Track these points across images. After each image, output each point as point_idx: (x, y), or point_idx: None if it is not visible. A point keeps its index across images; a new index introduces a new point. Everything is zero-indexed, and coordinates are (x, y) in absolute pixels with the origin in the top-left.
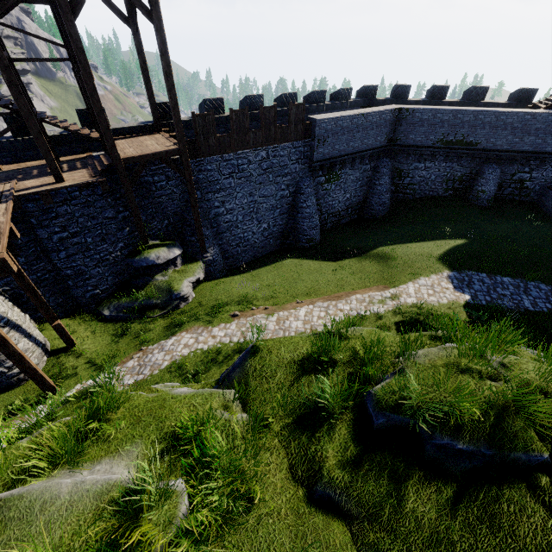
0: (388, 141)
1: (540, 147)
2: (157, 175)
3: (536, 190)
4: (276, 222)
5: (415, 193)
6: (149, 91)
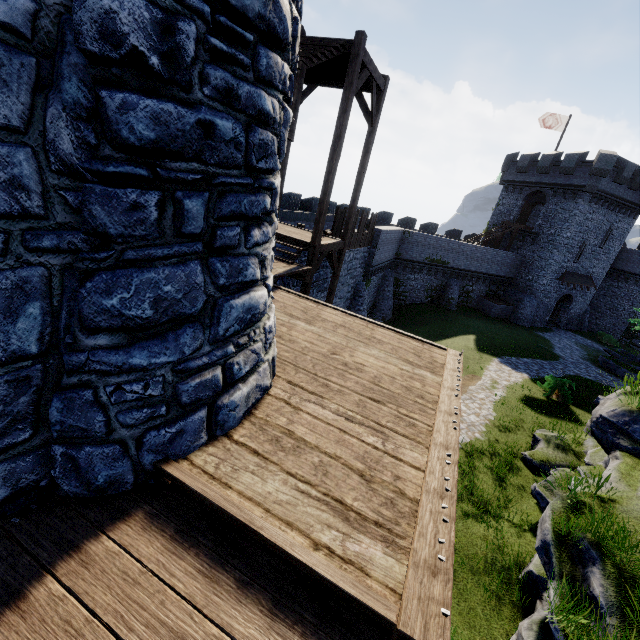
0: (395, 255)
1: (479, 269)
2: None
3: (475, 298)
4: None
5: (406, 299)
6: None
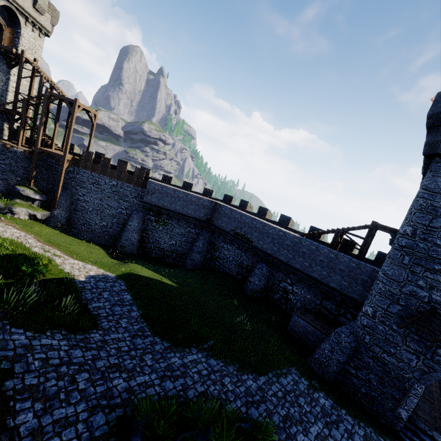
0: (207, 219)
1: (292, 262)
2: (58, 165)
3: (298, 306)
4: (113, 226)
5: (220, 266)
6: (89, 143)
